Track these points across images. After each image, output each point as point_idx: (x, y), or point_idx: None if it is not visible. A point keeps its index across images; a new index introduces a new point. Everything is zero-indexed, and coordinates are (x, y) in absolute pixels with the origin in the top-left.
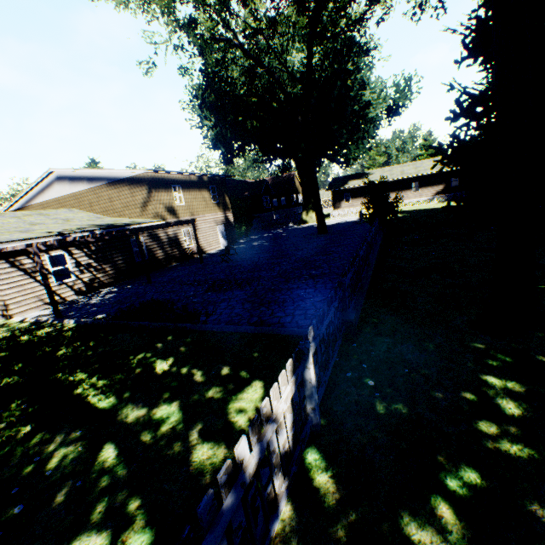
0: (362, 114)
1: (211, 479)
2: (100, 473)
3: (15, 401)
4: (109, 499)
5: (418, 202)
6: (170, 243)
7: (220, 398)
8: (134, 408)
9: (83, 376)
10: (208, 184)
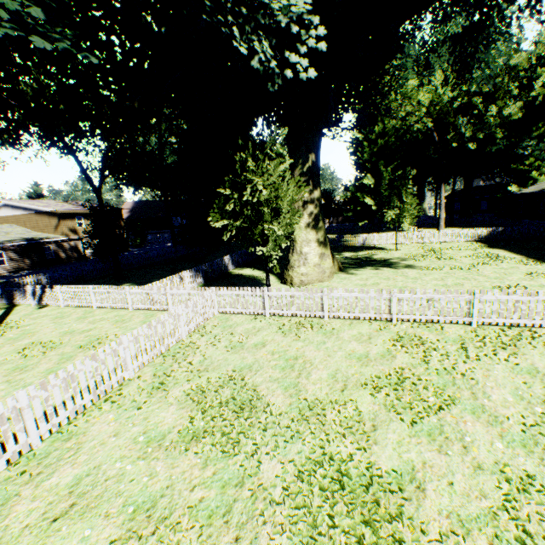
0: None
1: None
2: None
3: None
4: None
5: None
6: (72, 249)
7: None
8: None
9: None
10: None
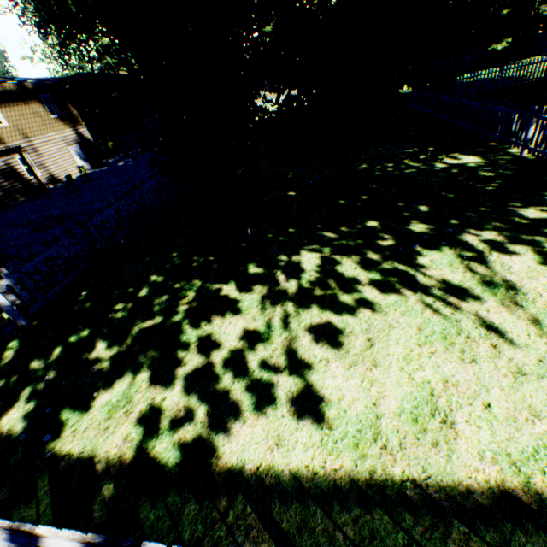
0: None
1: None
2: None
3: None
4: None
5: None
6: (5, 176)
7: None
8: None
9: None
10: (36, 93)
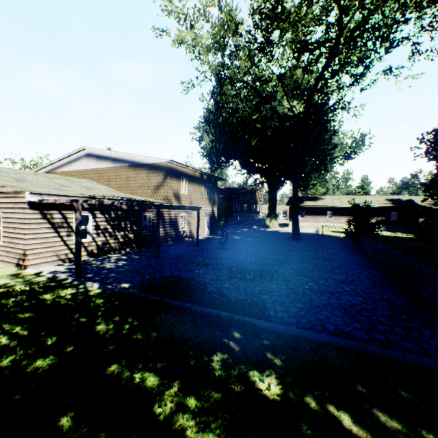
0: (328, 153)
1: None
2: None
3: (66, 413)
4: None
5: None
6: (170, 223)
7: None
8: None
9: (151, 379)
10: (205, 181)
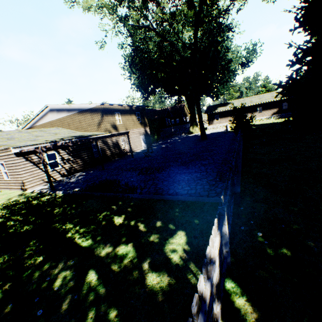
0: (226, 67)
1: (162, 298)
2: (88, 290)
3: (32, 240)
4: (96, 309)
5: (261, 119)
6: (114, 146)
7: (158, 241)
8: (104, 247)
9: (70, 226)
10: (135, 111)
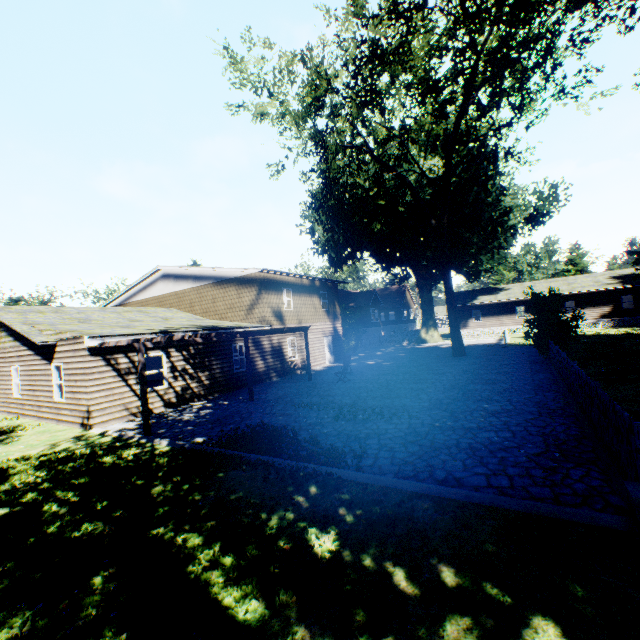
0: (499, 221)
1: None
2: None
3: (99, 572)
4: None
5: None
6: (273, 353)
7: None
8: (304, 636)
9: (195, 540)
10: (319, 289)
